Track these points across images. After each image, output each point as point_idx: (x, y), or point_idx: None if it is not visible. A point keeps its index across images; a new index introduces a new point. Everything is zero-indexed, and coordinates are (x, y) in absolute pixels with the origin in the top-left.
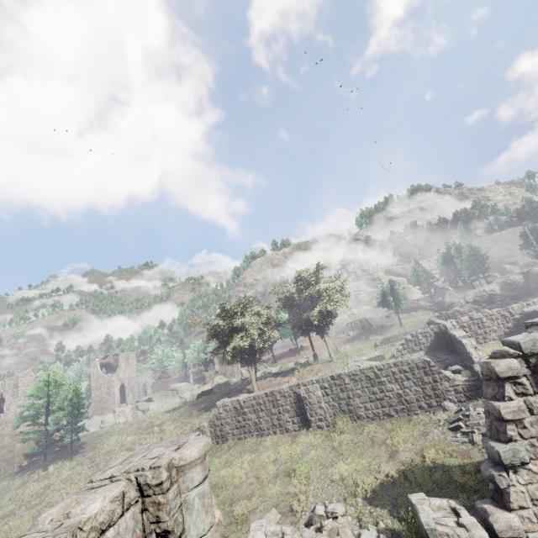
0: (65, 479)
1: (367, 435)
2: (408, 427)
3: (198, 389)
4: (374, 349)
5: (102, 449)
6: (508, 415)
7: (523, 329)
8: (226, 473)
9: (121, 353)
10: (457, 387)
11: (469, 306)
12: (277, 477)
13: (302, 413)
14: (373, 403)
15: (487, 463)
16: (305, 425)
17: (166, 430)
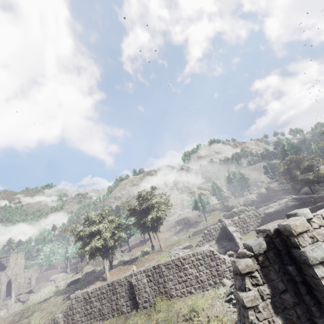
0: None
1: (176, 311)
2: (201, 302)
3: (71, 278)
4: (188, 239)
5: None
6: (249, 303)
7: (266, 223)
8: None
9: (11, 255)
10: (230, 267)
11: (241, 207)
12: None
13: (133, 297)
14: (180, 285)
15: None
16: (135, 307)
17: (32, 322)
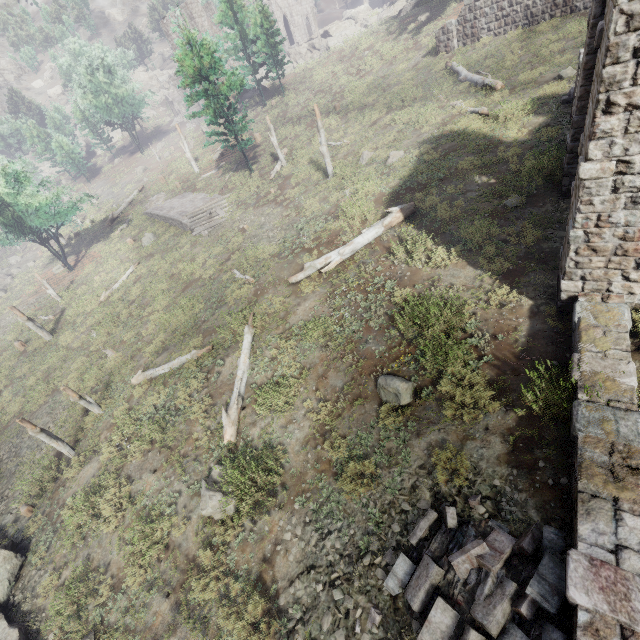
0: (296, 105)
1: None
2: None
3: (388, 11)
4: None
5: (314, 80)
6: None
7: None
8: (490, 64)
9: None
10: None
11: None
12: (564, 52)
13: None
14: None
15: None
16: None
17: (381, 52)
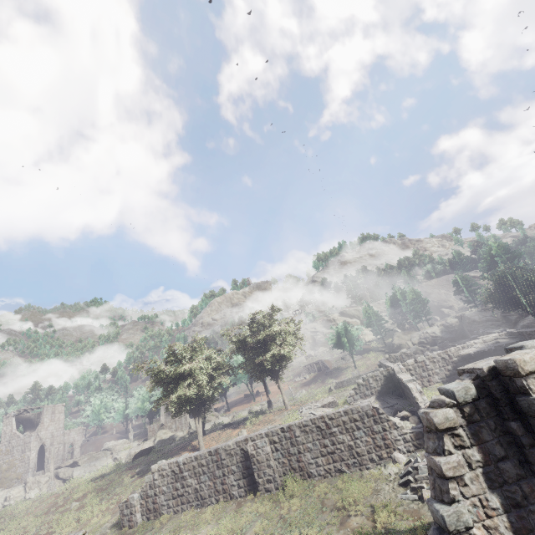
0: None
1: (318, 497)
2: (359, 485)
3: (137, 447)
4: (328, 394)
5: None
6: (450, 472)
7: None
8: None
9: (46, 405)
10: (405, 435)
11: (415, 348)
12: None
13: (249, 473)
14: (325, 458)
15: (433, 530)
16: (252, 489)
17: (87, 506)
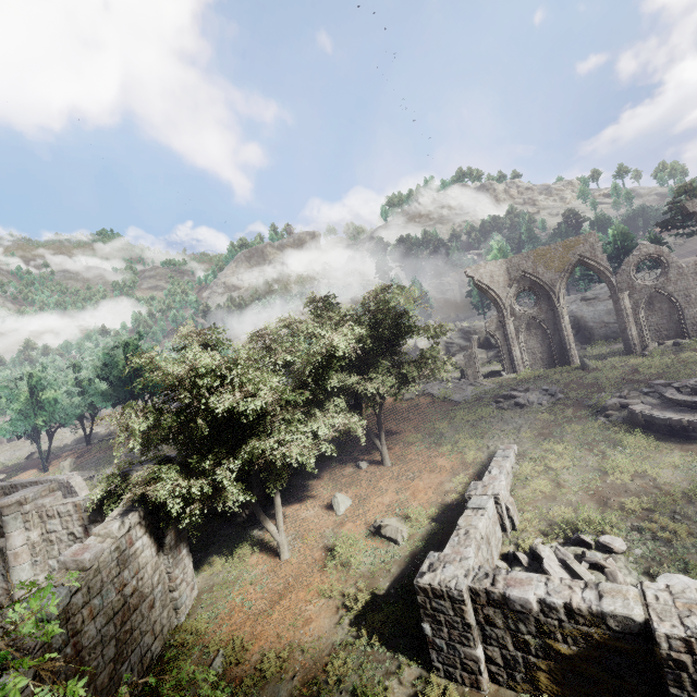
0: None
1: None
2: None
3: (58, 441)
4: None
5: None
6: None
7: None
8: None
9: None
10: None
11: None
12: None
13: None
14: None
15: None
16: None
17: None
